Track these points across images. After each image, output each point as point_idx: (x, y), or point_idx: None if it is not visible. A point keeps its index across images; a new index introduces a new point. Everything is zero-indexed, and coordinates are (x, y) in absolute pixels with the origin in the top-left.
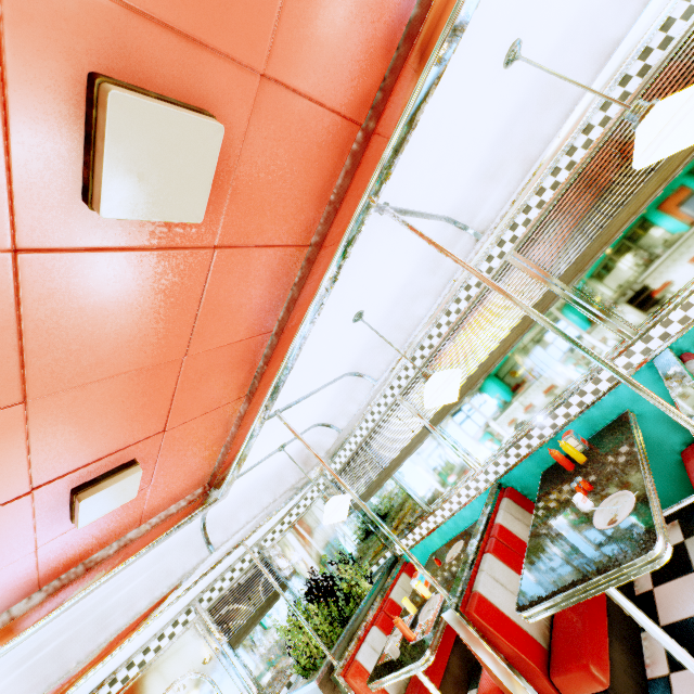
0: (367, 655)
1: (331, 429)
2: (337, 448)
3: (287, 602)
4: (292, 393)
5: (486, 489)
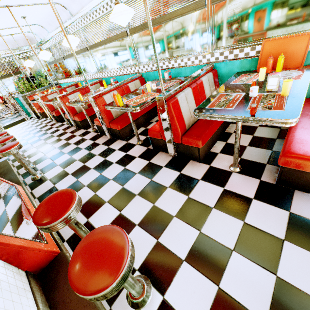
0: (36, 97)
1: (38, 36)
2: (40, 44)
3: (15, 77)
4: (2, 27)
5: (75, 82)
